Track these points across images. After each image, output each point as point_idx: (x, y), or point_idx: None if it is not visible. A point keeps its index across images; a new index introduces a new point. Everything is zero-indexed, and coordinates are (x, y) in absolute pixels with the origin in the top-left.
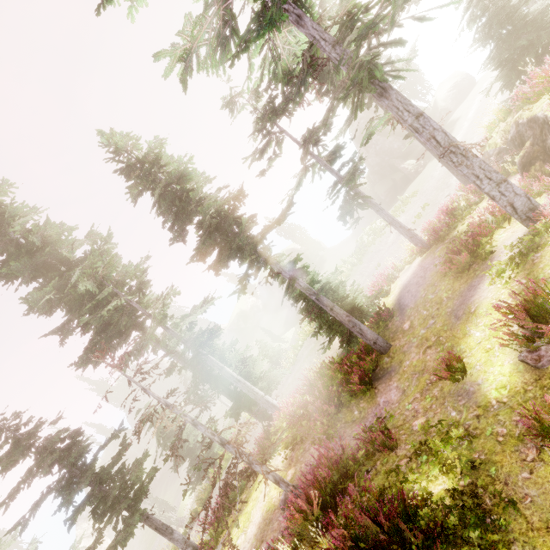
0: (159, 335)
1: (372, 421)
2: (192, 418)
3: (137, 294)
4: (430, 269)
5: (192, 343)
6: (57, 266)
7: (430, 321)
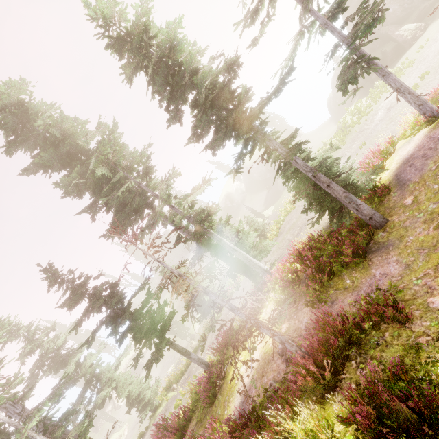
0: (166, 213)
1: (367, 290)
2: (203, 287)
3: (145, 178)
4: None
5: (194, 219)
6: (78, 156)
7: None
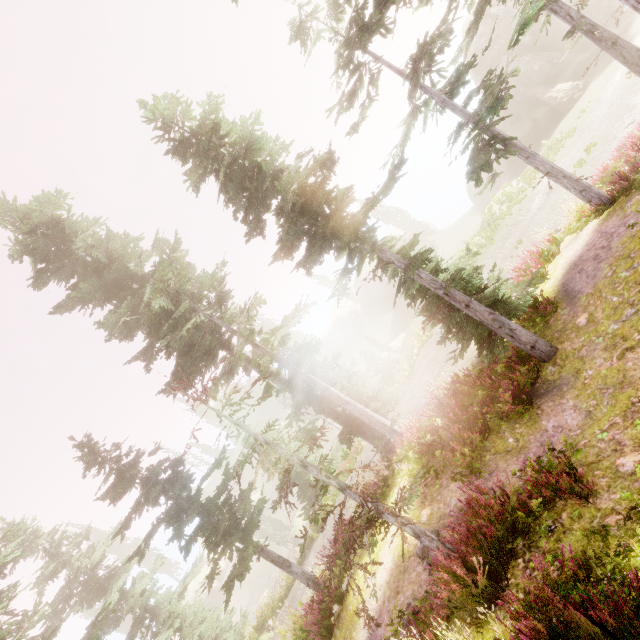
0: (249, 354)
1: (538, 453)
2: (299, 457)
3: (219, 308)
4: (619, 234)
5: (287, 361)
6: (128, 284)
7: (626, 311)
